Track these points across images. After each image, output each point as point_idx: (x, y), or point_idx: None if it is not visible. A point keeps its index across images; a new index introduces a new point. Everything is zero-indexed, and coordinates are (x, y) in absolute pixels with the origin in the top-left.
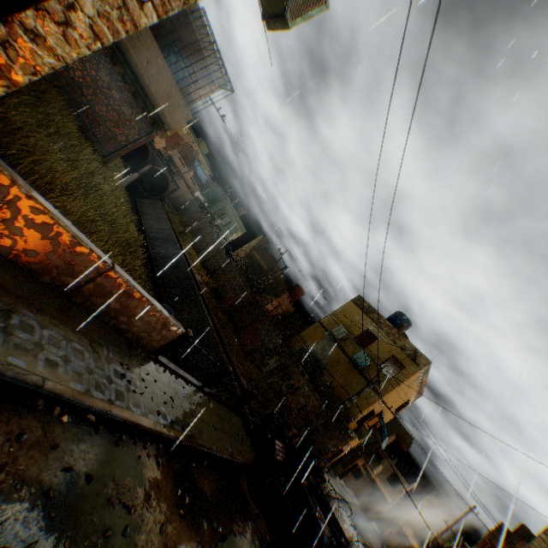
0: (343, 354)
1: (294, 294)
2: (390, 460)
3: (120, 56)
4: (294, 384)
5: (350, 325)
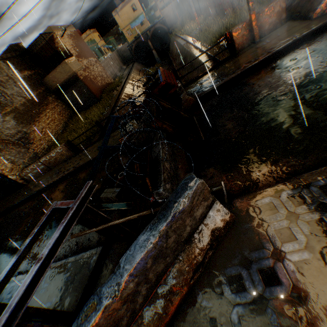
0: None
1: None
2: None
3: (58, 91)
4: None
5: None
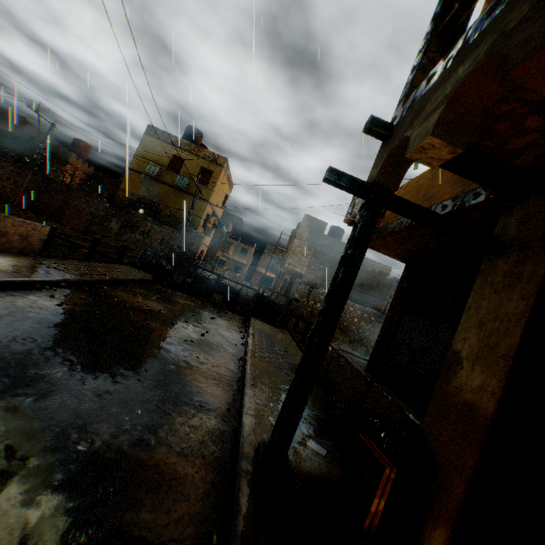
0: (166, 186)
1: (82, 152)
2: (237, 242)
3: None
4: (145, 230)
5: (158, 159)
